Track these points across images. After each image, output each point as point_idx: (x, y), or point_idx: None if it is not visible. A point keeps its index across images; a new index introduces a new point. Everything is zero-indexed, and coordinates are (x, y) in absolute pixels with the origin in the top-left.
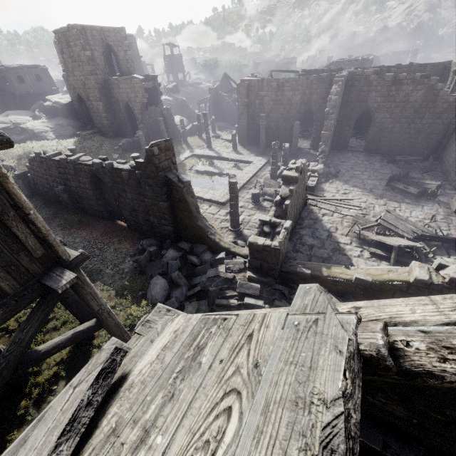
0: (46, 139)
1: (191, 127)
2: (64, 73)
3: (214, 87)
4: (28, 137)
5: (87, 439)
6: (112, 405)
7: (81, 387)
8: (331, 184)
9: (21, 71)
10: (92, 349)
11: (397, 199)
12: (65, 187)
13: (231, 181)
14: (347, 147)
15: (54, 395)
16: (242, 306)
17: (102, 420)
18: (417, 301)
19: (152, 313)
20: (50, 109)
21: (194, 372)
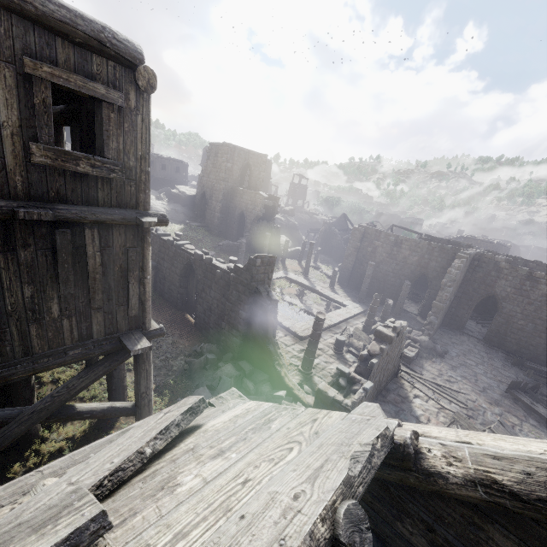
0: None
1: (293, 250)
2: (201, 173)
3: (330, 222)
4: None
5: (168, 450)
6: (189, 438)
7: (173, 413)
8: (434, 363)
9: (167, 161)
10: None
11: (518, 413)
12: (157, 264)
13: (318, 316)
14: (463, 328)
15: None
16: None
17: (181, 443)
18: (446, 429)
19: (226, 392)
20: (174, 195)
21: (265, 430)
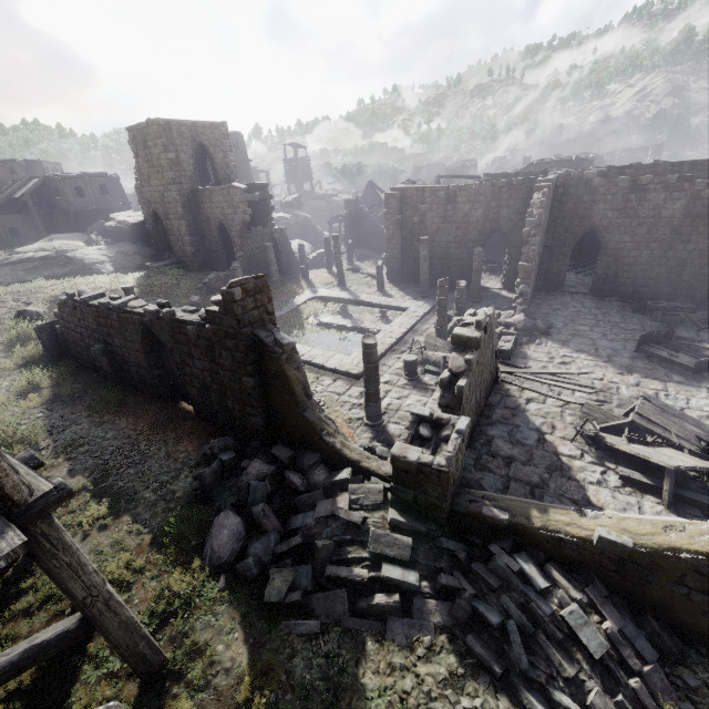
0: (100, 273)
1: (316, 255)
2: (137, 183)
3: (353, 199)
4: (74, 270)
5: None
6: None
7: None
8: (539, 346)
9: (80, 181)
10: (83, 664)
11: (658, 374)
12: (106, 346)
13: (366, 342)
14: (562, 286)
15: None
16: (377, 583)
17: None
18: None
19: None
20: (112, 231)
21: None
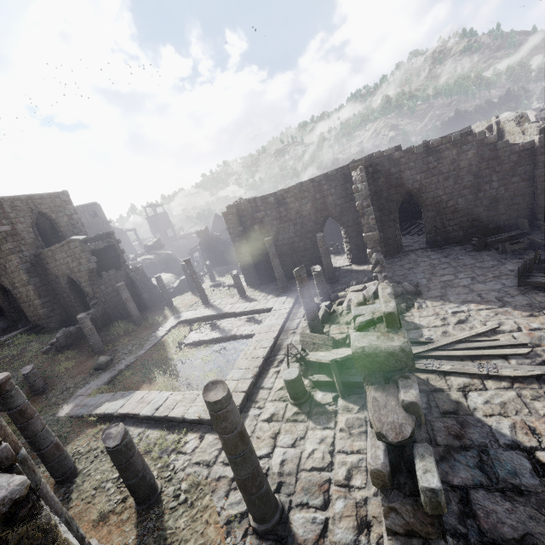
0: None
1: (179, 282)
2: None
3: (203, 229)
4: None
5: None
6: None
7: None
8: (421, 309)
9: None
10: None
11: None
12: None
13: (209, 399)
14: (401, 247)
15: None
16: None
17: None
18: None
19: None
20: None
21: None
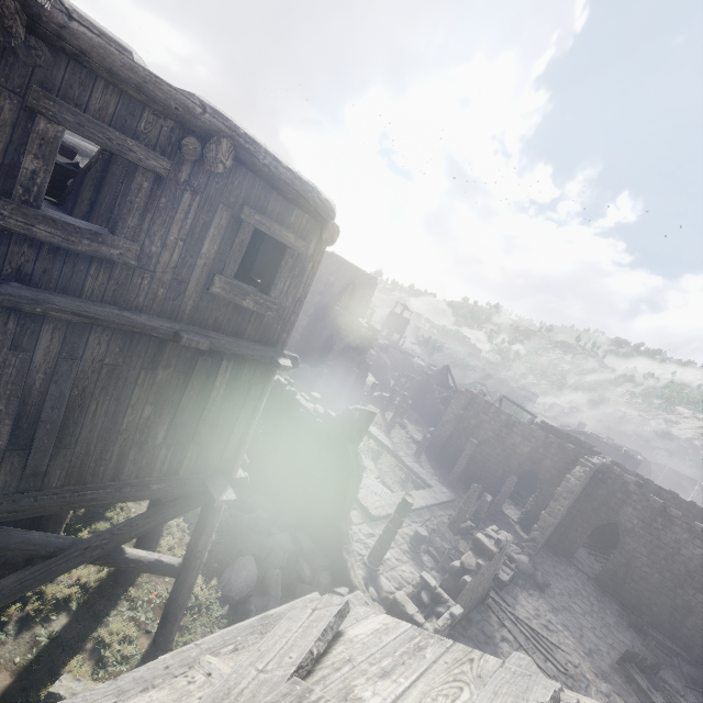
0: None
1: (378, 395)
2: None
3: (430, 373)
4: None
5: (323, 655)
6: (337, 645)
7: (323, 611)
8: (531, 596)
9: None
10: (123, 599)
11: (630, 700)
12: None
13: (406, 498)
14: (571, 556)
15: (45, 629)
16: None
17: (332, 649)
18: None
19: (352, 594)
20: None
21: (421, 658)
